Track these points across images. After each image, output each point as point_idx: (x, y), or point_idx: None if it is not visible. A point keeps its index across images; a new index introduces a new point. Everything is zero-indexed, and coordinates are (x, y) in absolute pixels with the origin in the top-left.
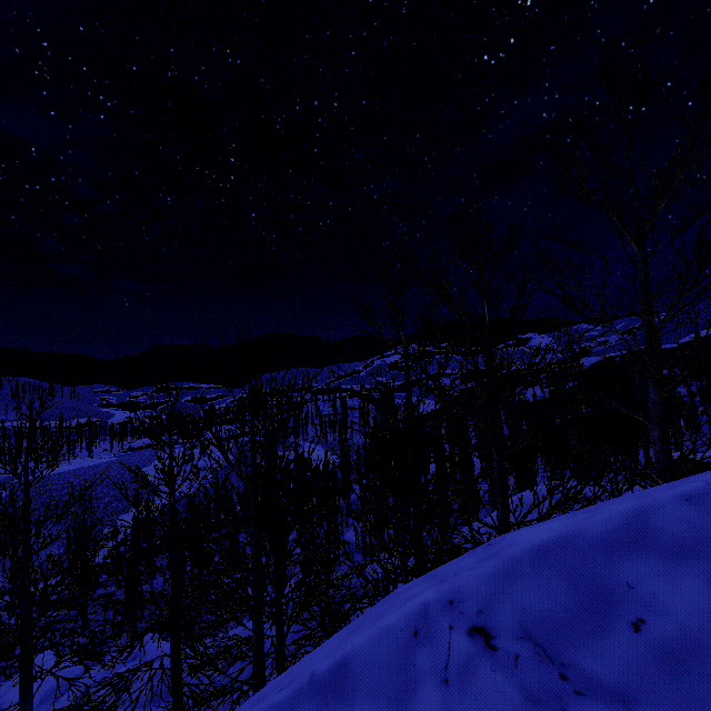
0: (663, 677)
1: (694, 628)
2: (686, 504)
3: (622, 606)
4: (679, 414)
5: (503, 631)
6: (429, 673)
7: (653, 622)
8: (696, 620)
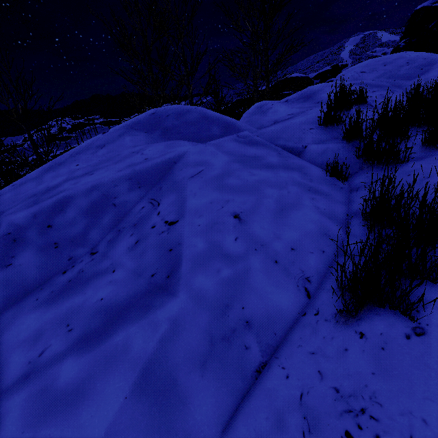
0: None
1: None
2: None
3: None
4: None
5: None
6: None
7: None
8: None
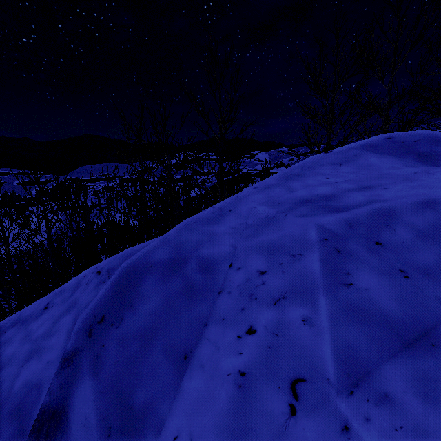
0: None
1: None
2: None
3: None
4: None
5: (104, 271)
6: (84, 283)
7: None
8: None
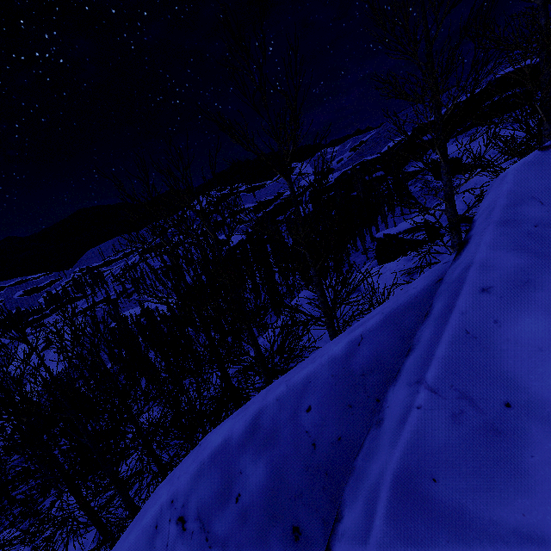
0: (239, 528)
1: (255, 494)
2: (276, 404)
3: (235, 487)
4: (383, 205)
5: (190, 517)
6: (161, 550)
7: (243, 495)
8: (257, 489)
